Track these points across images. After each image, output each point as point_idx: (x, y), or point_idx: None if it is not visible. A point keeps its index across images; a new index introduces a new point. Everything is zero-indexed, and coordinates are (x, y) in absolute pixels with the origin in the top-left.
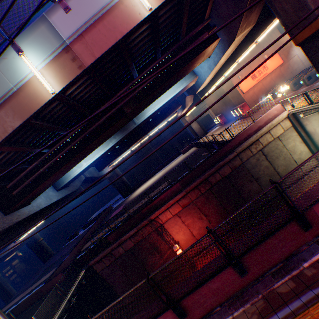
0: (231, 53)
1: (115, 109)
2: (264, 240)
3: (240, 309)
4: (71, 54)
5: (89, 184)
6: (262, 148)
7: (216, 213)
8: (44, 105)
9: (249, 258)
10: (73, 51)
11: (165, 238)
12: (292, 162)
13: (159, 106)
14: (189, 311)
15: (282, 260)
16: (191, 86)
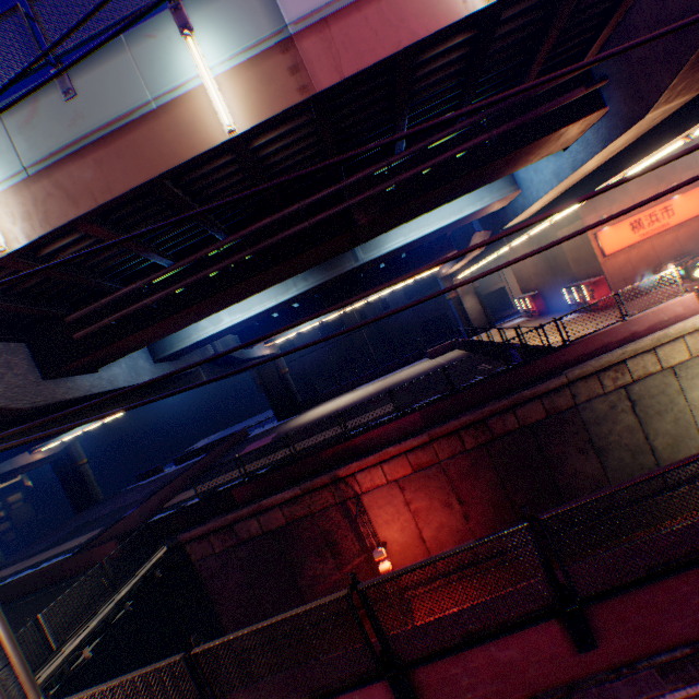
0: (618, 150)
1: (336, 210)
2: (657, 580)
3: None
4: (292, 57)
5: (218, 368)
6: (630, 384)
7: (486, 503)
8: (204, 154)
9: (609, 612)
10: (297, 52)
11: (357, 526)
12: (693, 434)
13: (419, 236)
14: (427, 698)
15: (690, 641)
16: (496, 210)
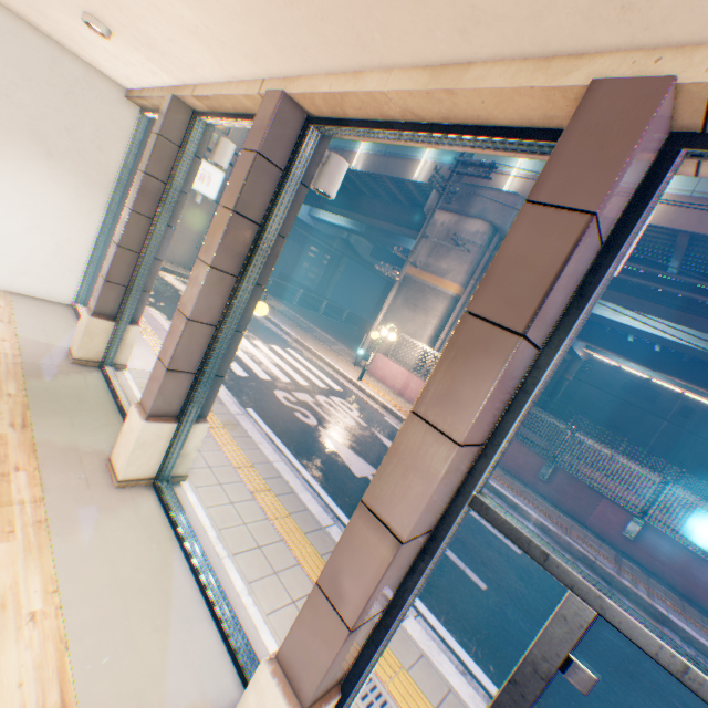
0: None
1: None
2: None
3: (692, 610)
4: None
5: None
6: None
7: None
8: None
9: None
10: None
11: None
12: None
13: None
14: (633, 542)
15: None
16: None
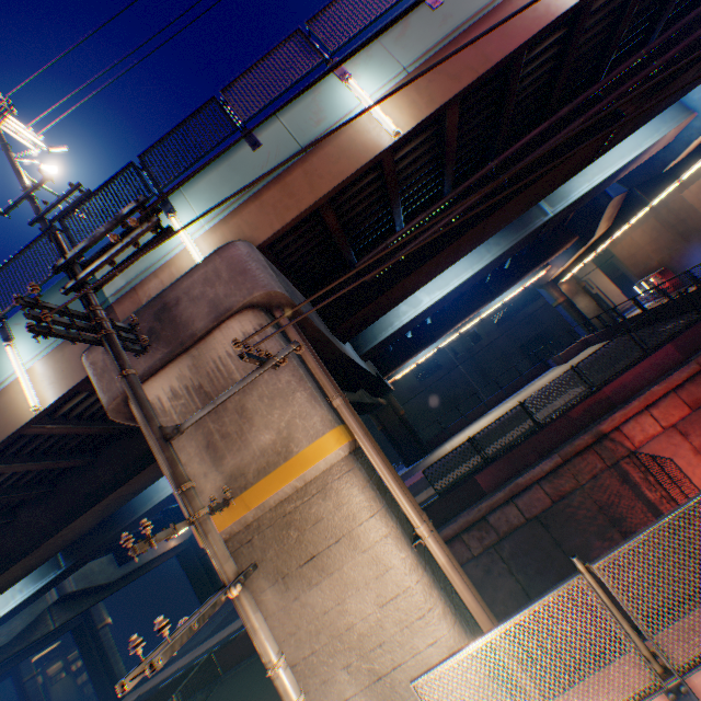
0: None
1: (605, 103)
2: None
3: None
4: None
5: (368, 395)
6: None
7: None
8: (569, 9)
9: None
10: None
11: (641, 492)
12: None
13: (602, 178)
14: None
15: None
16: (652, 156)
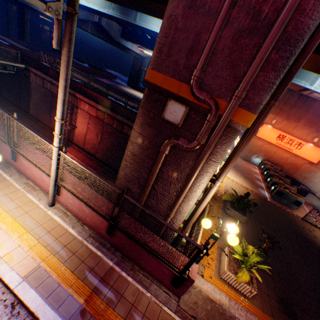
0: None
1: None
2: None
3: None
4: None
5: (102, 33)
6: None
7: (107, 146)
8: None
9: None
10: None
11: (73, 116)
12: None
13: None
14: None
15: None
16: None
